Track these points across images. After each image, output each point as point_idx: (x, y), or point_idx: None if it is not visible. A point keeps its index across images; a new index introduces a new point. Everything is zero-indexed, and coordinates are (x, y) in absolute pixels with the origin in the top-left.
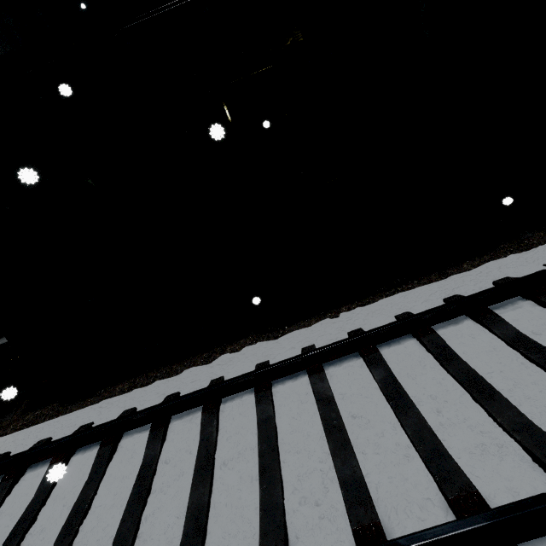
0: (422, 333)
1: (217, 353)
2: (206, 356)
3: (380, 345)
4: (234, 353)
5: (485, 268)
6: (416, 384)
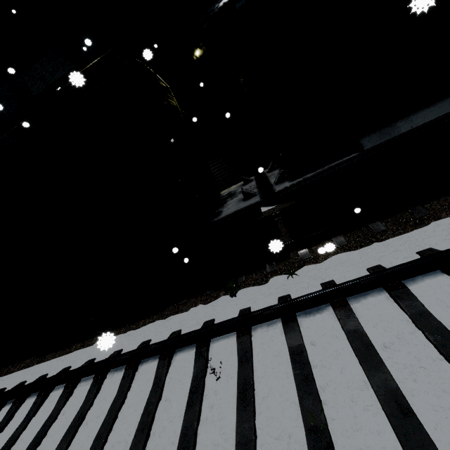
0: (39, 394)
1: (13, 368)
2: (9, 368)
3: (33, 393)
4: (17, 370)
5: (142, 329)
6: (3, 435)
